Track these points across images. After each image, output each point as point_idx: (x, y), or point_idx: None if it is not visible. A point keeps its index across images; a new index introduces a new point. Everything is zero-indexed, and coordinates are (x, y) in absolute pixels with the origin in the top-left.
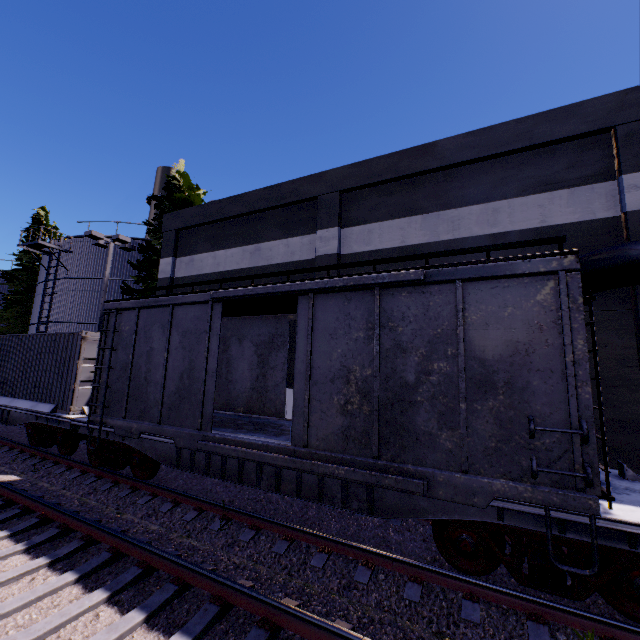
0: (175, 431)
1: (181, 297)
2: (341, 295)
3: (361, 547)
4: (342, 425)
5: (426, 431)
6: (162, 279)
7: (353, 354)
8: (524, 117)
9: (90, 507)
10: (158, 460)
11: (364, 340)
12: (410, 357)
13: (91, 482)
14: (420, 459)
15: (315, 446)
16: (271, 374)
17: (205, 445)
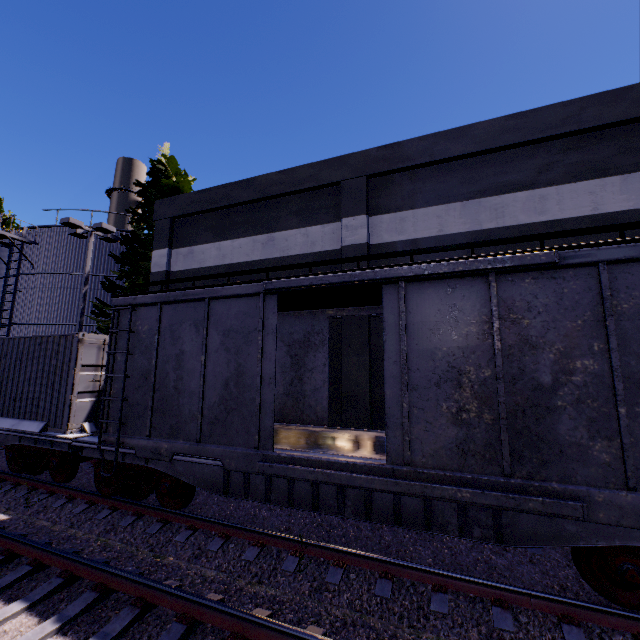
0: (222, 451)
1: (220, 289)
2: (441, 283)
3: (486, 582)
4: (456, 437)
5: (573, 442)
6: (156, 273)
7: (464, 352)
8: (571, 100)
9: (116, 551)
10: (197, 486)
11: (478, 335)
12: (542, 354)
13: (105, 516)
14: (567, 475)
15: (421, 464)
16: (309, 377)
17: (269, 467)
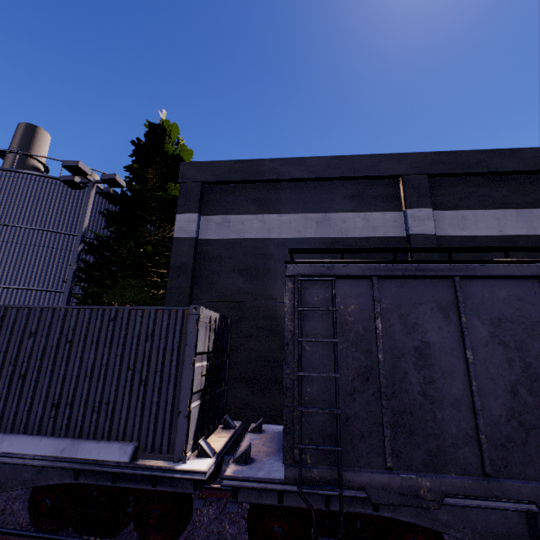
0: (535, 489)
1: (478, 266)
2: None
3: None
4: None
5: None
6: (181, 238)
7: None
8: None
9: None
10: None
11: None
12: None
13: None
14: None
15: None
16: None
17: None
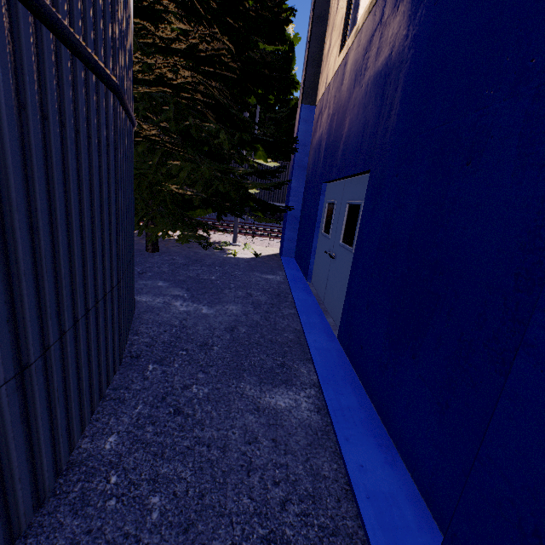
0: None
1: None
2: None
3: None
4: None
5: None
6: None
7: None
8: None
9: None
10: None
11: None
12: None
13: None
14: None
15: None
16: None
17: None
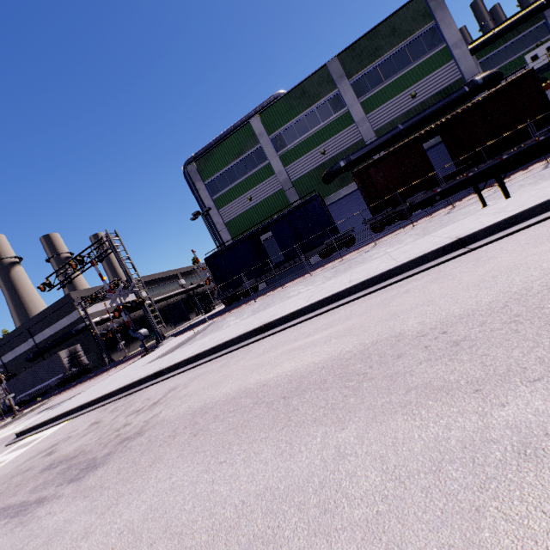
0: None
1: None
2: None
3: None
4: None
5: None
6: None
7: None
8: (13, 330)
9: None
10: None
11: None
12: None
13: None
14: None
15: None
16: None
17: None
